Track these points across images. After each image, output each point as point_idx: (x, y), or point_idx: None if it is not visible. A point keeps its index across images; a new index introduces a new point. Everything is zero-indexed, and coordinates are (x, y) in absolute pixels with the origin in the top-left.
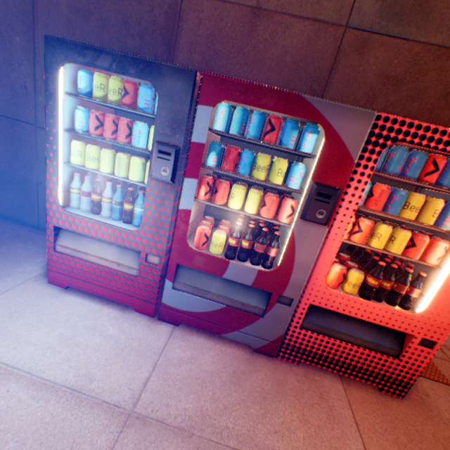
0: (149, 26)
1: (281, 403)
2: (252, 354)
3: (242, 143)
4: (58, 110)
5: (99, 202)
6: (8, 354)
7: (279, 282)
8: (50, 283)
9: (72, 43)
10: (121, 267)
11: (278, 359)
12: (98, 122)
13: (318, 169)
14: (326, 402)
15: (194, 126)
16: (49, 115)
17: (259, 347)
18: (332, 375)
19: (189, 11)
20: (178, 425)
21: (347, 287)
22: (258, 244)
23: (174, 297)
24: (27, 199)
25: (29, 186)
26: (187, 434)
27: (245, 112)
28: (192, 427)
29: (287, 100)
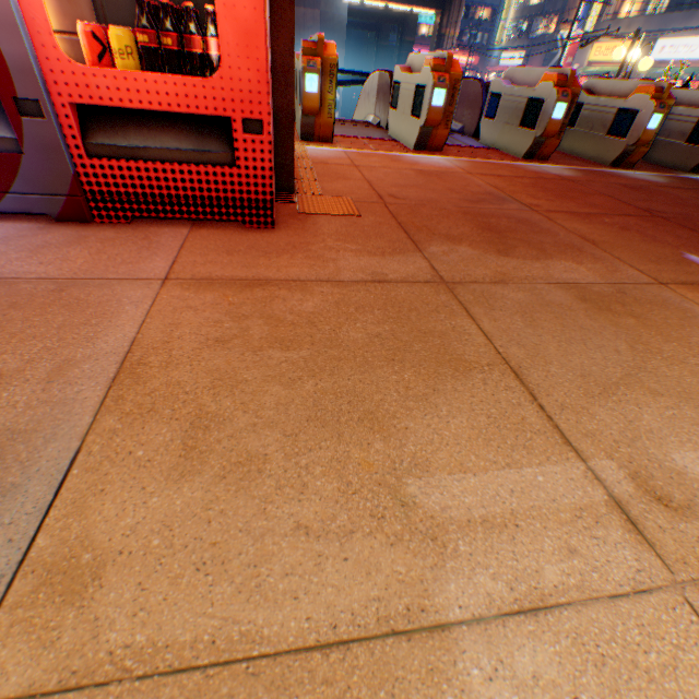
0: None
1: (72, 248)
2: (53, 225)
3: None
4: None
5: None
6: None
7: None
8: None
9: None
10: None
11: (99, 224)
12: None
13: None
14: (150, 242)
15: None
16: None
17: (61, 214)
18: (182, 226)
19: None
20: None
21: (118, 63)
22: None
23: None
24: None
25: None
26: None
27: None
28: None
29: None
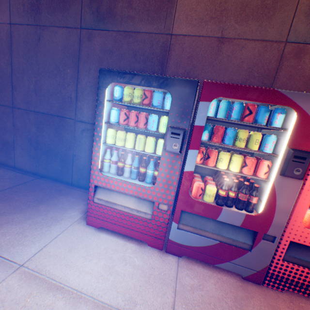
0: (149, 55)
1: None
2: (242, 281)
3: (214, 122)
4: (104, 111)
5: (122, 167)
6: (74, 281)
7: (263, 223)
8: (88, 224)
9: (116, 71)
10: (139, 213)
11: (264, 286)
12: (125, 116)
13: (292, 139)
14: None
15: (196, 115)
16: (98, 115)
17: (247, 276)
18: None
19: (175, 44)
20: None
21: None
22: (242, 194)
23: (178, 234)
24: (66, 166)
25: (67, 157)
26: None
27: (229, 103)
28: None
29: (265, 93)
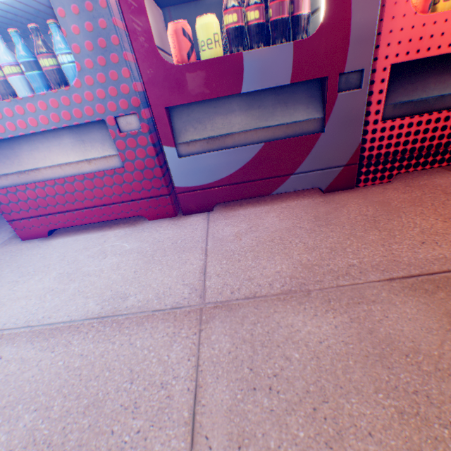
0: None
1: (402, 218)
2: (324, 196)
3: None
4: None
5: (4, 82)
6: None
7: (333, 49)
8: (25, 239)
9: None
10: (95, 165)
11: (361, 188)
12: None
13: None
14: None
15: None
16: None
17: (330, 185)
18: (439, 174)
19: None
20: (280, 291)
21: (444, 6)
22: (275, 4)
23: (187, 170)
24: None
25: None
26: (300, 295)
27: None
28: (302, 285)
29: None
